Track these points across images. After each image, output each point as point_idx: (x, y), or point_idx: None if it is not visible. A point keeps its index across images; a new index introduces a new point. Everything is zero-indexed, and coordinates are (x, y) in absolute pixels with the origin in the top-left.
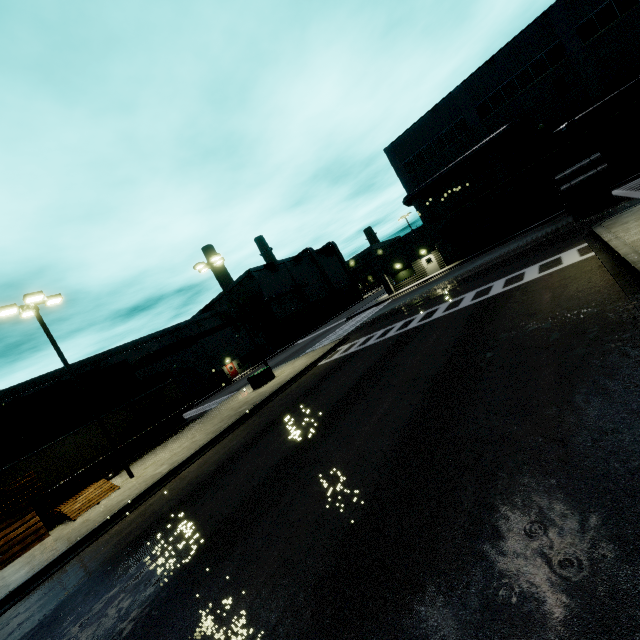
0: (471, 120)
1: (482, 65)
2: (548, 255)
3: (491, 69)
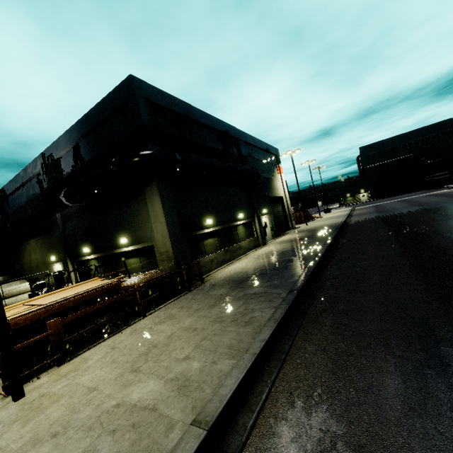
0: (399, 148)
1: (409, 131)
2: (436, 191)
3: (411, 134)
